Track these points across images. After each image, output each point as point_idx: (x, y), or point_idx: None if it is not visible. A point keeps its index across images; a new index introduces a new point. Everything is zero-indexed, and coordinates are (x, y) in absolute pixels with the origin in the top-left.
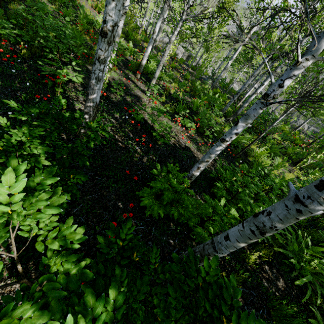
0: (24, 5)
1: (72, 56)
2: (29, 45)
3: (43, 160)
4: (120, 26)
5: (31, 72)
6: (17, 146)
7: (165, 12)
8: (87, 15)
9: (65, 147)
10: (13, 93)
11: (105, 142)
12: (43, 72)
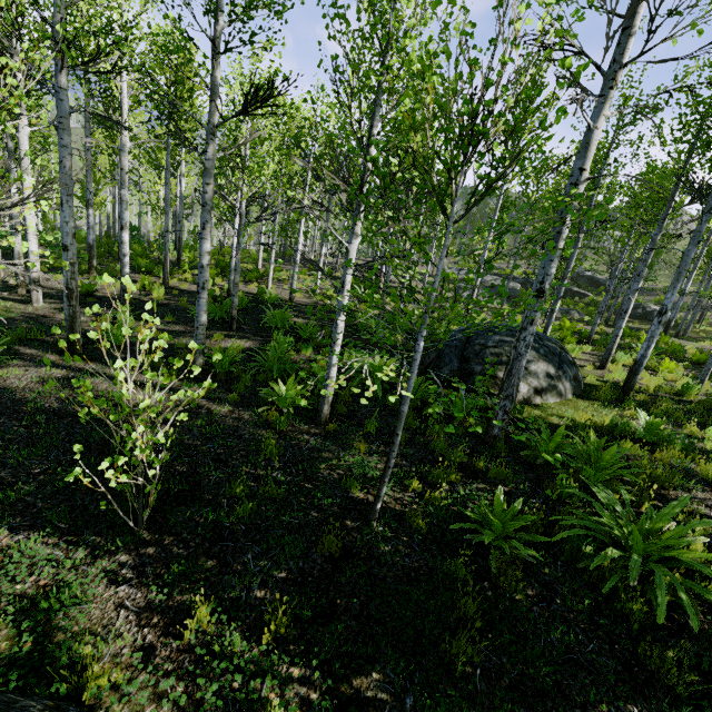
0: None
1: None
2: None
3: None
4: None
5: None
6: None
7: None
8: None
9: None
10: None
11: None
12: None
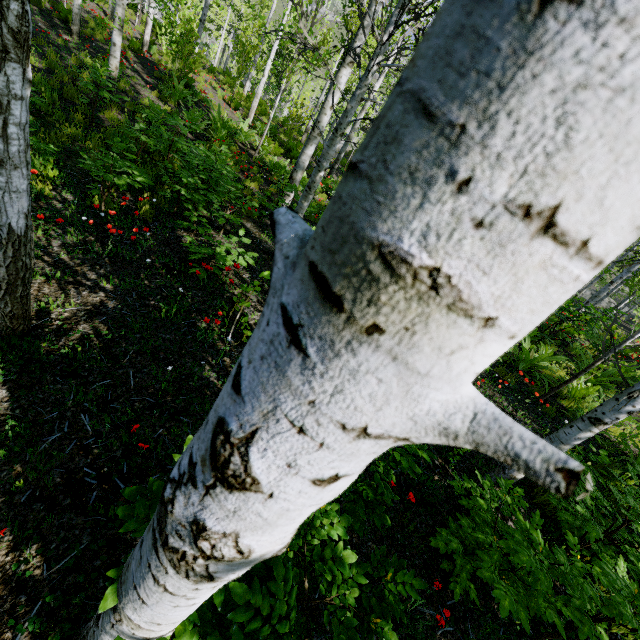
0: (144, 123)
1: (216, 204)
2: (150, 194)
3: (345, 551)
4: (308, 154)
5: (160, 250)
6: (303, 527)
7: (360, 114)
8: (225, 121)
9: (354, 494)
10: (142, 302)
11: (419, 469)
12: (193, 255)
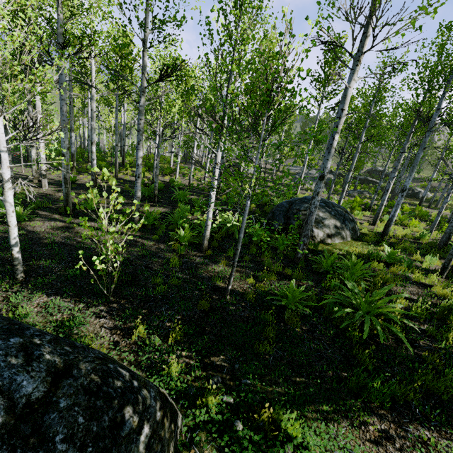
0: None
1: None
2: None
3: None
4: None
5: None
6: None
7: None
8: None
9: None
10: None
11: None
12: None
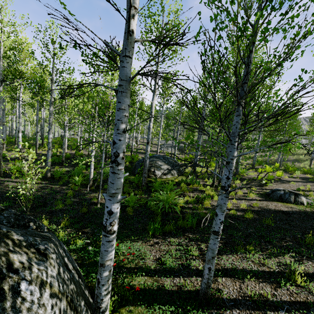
0: None
1: None
2: None
3: None
4: None
5: None
6: None
7: None
8: None
9: None
10: None
11: None
12: None
